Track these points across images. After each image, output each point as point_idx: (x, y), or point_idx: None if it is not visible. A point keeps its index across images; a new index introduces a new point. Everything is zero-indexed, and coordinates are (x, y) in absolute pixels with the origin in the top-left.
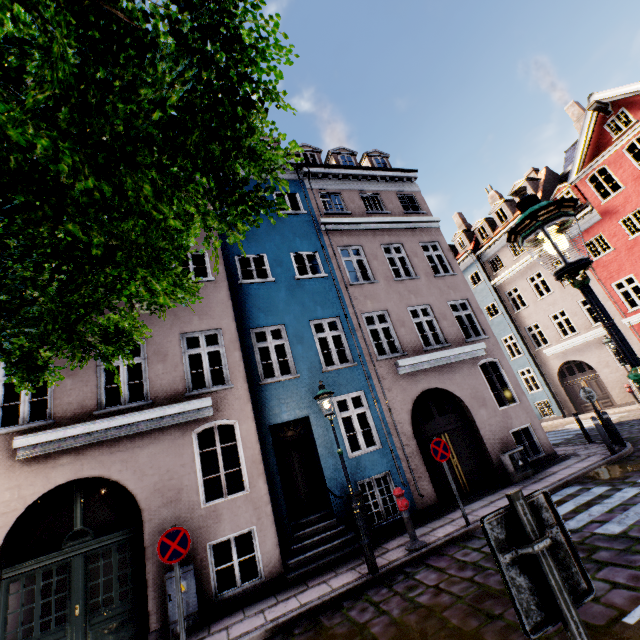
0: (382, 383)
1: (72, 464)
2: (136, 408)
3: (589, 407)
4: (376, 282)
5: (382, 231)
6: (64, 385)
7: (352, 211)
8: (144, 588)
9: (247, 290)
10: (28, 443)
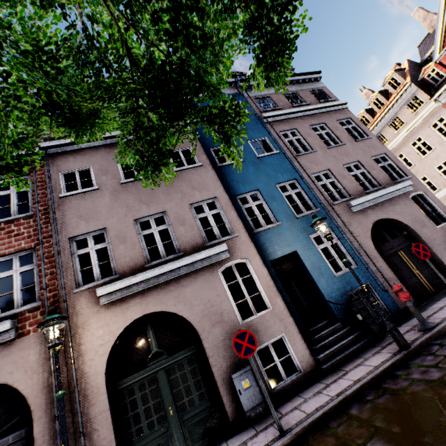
0: (342, 220)
1: (139, 304)
2: (173, 259)
3: None
4: (315, 151)
5: (307, 117)
6: (119, 250)
7: (282, 107)
8: (214, 389)
9: (225, 170)
10: (107, 292)
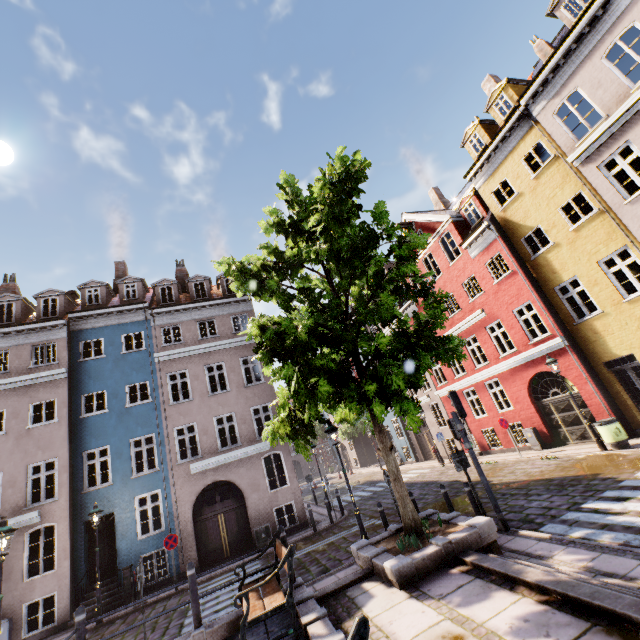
0: (177, 482)
1: None
2: None
3: (430, 455)
4: (191, 400)
5: (209, 353)
6: None
7: (187, 339)
8: None
9: (86, 422)
10: None
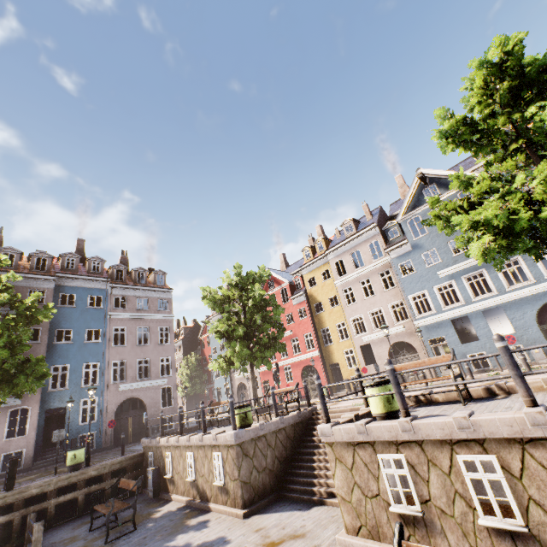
0: (109, 394)
1: None
2: None
3: None
4: (126, 346)
5: (141, 319)
6: None
7: (129, 308)
8: None
9: (57, 346)
10: None
